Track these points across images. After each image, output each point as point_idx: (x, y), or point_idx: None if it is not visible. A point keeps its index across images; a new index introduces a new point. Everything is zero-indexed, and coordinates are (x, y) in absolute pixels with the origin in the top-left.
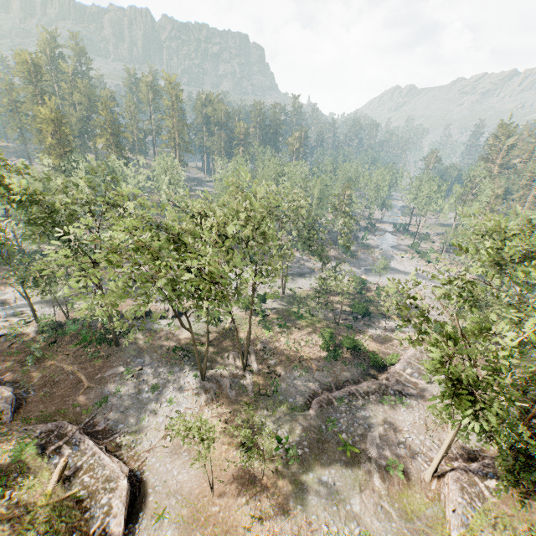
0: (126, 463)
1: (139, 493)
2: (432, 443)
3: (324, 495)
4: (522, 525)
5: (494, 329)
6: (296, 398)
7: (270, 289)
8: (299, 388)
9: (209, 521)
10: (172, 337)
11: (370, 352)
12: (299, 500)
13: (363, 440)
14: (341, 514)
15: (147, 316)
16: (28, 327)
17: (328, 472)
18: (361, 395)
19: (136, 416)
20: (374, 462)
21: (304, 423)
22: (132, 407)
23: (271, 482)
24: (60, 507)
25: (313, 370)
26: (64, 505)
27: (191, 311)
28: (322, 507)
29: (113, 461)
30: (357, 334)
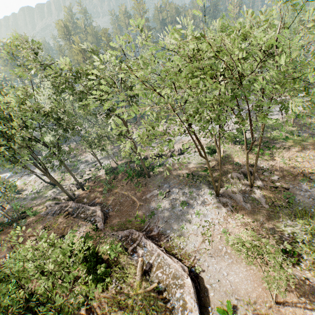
0: (181, 260)
1: (199, 287)
2: None
3: None
4: None
5: None
6: None
7: None
8: None
9: None
10: (183, 167)
11: None
12: None
13: None
14: None
15: (161, 156)
16: (99, 172)
17: None
18: None
19: (176, 224)
20: None
21: None
22: (171, 218)
23: None
24: (148, 297)
25: None
26: (150, 295)
27: (189, 149)
28: None
29: (173, 261)
30: None
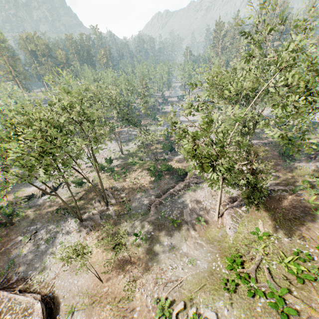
0: (39, 293)
1: (54, 305)
2: (216, 201)
3: (167, 251)
4: (259, 221)
5: (229, 131)
6: (142, 208)
7: (114, 154)
8: (142, 202)
9: (103, 297)
10: (54, 204)
11: (177, 168)
12: (154, 261)
13: (182, 214)
14: (178, 257)
15: (31, 198)
16: None
17: (167, 239)
18: (176, 192)
19: (39, 262)
20: (189, 223)
21: (148, 220)
22: (35, 258)
23: (136, 259)
24: None
25: (148, 190)
26: None
27: (63, 184)
28: (167, 258)
29: (27, 296)
30: (169, 162)
